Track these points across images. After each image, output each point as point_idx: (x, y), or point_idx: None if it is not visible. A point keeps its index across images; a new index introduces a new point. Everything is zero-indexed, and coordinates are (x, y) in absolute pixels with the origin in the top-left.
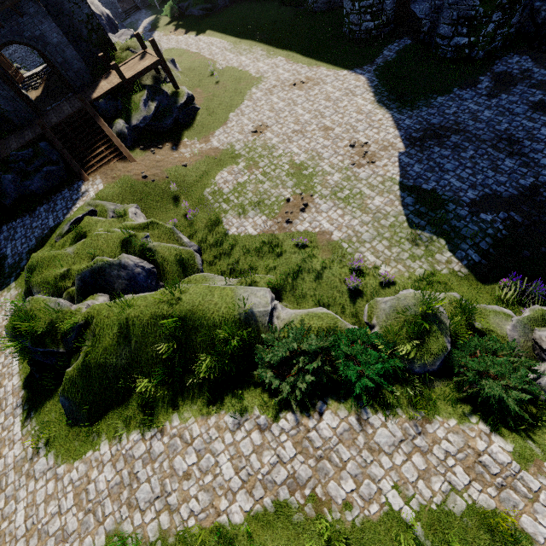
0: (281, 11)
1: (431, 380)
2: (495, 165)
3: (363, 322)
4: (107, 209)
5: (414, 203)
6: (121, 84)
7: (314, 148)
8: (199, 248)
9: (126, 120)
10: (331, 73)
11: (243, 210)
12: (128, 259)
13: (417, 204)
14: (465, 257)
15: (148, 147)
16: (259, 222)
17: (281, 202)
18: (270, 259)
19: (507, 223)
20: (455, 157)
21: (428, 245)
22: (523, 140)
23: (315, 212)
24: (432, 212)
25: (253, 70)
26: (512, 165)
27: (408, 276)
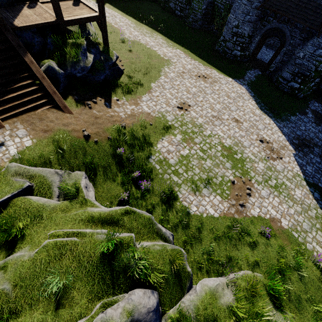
0: (167, 16)
1: None
2: None
3: None
4: (50, 183)
5: (321, 198)
6: (56, 22)
7: (235, 136)
8: (173, 236)
9: (59, 64)
10: (222, 77)
11: (196, 186)
12: (140, 307)
13: None
14: None
15: (83, 98)
16: (216, 202)
17: (227, 183)
18: (247, 250)
19: None
20: None
21: None
22: None
23: (259, 197)
24: None
25: (160, 52)
26: None
27: None
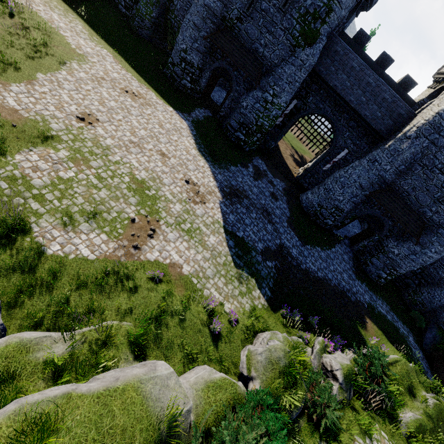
0: (103, 4)
1: (298, 420)
2: (265, 227)
3: (226, 366)
4: None
5: (234, 246)
6: None
7: (154, 170)
8: None
9: None
10: (160, 103)
11: (71, 219)
12: None
13: (236, 247)
14: (265, 293)
15: None
16: (98, 241)
17: (124, 220)
18: (122, 298)
19: (276, 268)
20: (248, 215)
21: (248, 283)
22: (271, 214)
23: (163, 239)
24: (245, 255)
25: (73, 41)
26: (271, 229)
27: (243, 312)
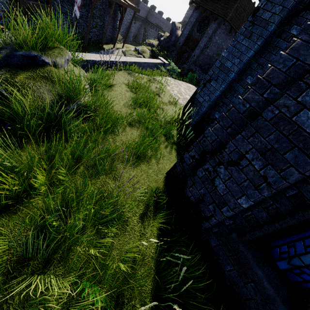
0: None
1: None
2: None
3: None
4: None
5: None
6: None
7: None
8: None
9: None
10: None
11: None
12: None
13: None
14: None
15: None
16: None
17: None
18: None
19: None
20: None
21: None
22: None
23: None
24: None
25: None
26: None
27: None
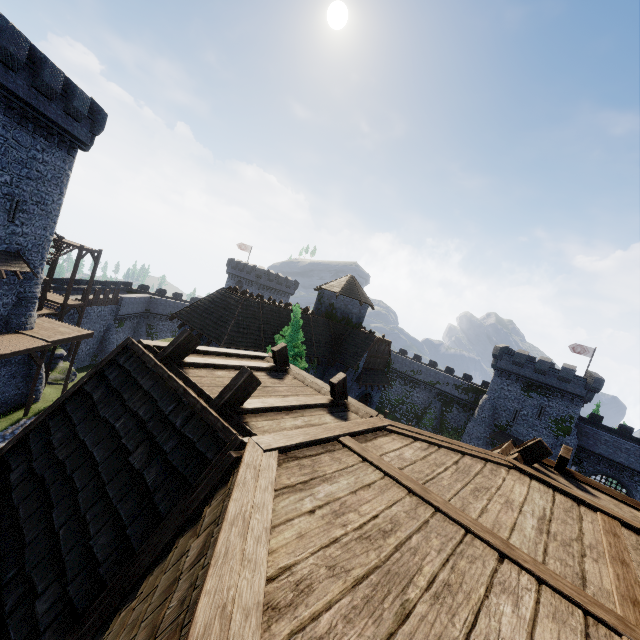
0: None
1: None
2: None
3: None
4: None
5: None
6: None
7: None
8: None
9: None
10: None
11: None
12: None
13: None
14: None
15: None
16: None
17: None
18: None
19: None
20: None
21: None
22: None
23: None
24: None
25: None
26: None
27: None
